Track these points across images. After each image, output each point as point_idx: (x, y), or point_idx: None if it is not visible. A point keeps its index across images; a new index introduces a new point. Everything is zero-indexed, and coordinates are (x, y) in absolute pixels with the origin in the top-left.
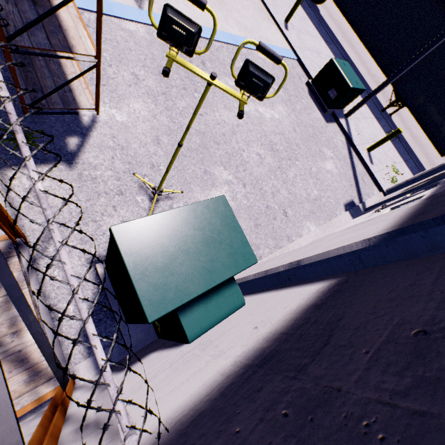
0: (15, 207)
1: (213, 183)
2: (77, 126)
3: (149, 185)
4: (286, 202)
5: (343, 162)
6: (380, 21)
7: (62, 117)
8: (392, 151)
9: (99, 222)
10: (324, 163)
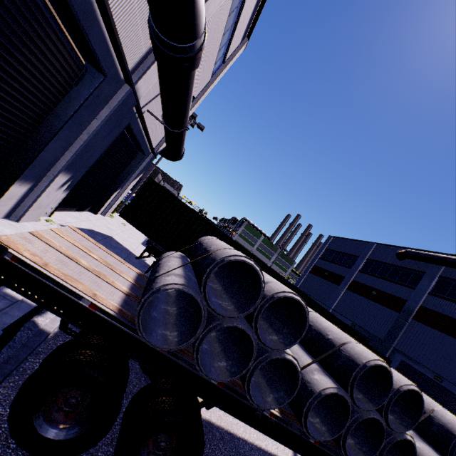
0: None
1: None
2: None
3: None
4: None
5: None
6: None
7: None
8: (140, 234)
9: None
10: None
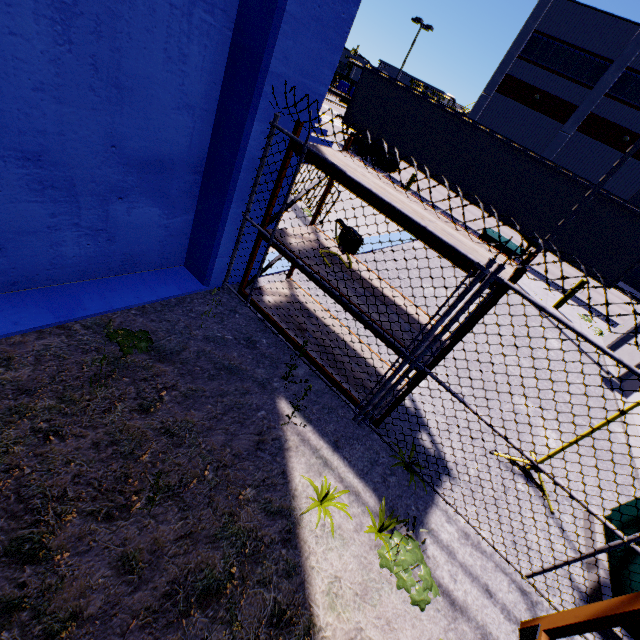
0: (476, 577)
1: (531, 422)
2: (410, 416)
3: (520, 461)
4: (580, 410)
5: (554, 331)
6: (479, 181)
7: (394, 412)
8: None
9: (531, 546)
10: (548, 341)
